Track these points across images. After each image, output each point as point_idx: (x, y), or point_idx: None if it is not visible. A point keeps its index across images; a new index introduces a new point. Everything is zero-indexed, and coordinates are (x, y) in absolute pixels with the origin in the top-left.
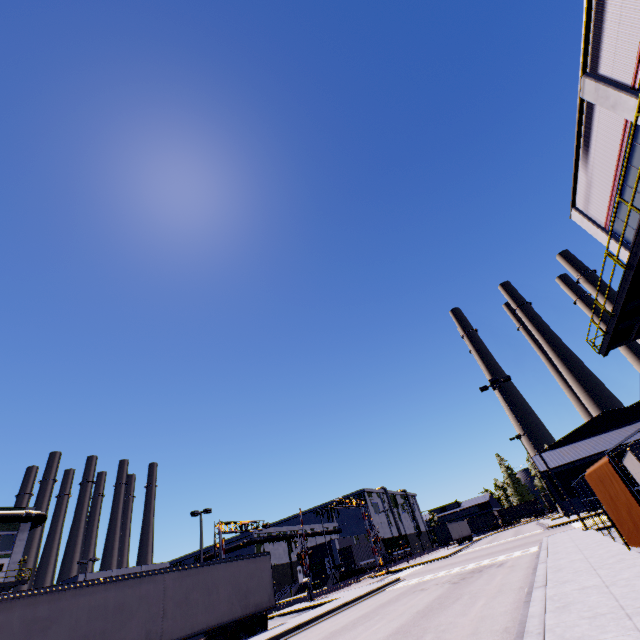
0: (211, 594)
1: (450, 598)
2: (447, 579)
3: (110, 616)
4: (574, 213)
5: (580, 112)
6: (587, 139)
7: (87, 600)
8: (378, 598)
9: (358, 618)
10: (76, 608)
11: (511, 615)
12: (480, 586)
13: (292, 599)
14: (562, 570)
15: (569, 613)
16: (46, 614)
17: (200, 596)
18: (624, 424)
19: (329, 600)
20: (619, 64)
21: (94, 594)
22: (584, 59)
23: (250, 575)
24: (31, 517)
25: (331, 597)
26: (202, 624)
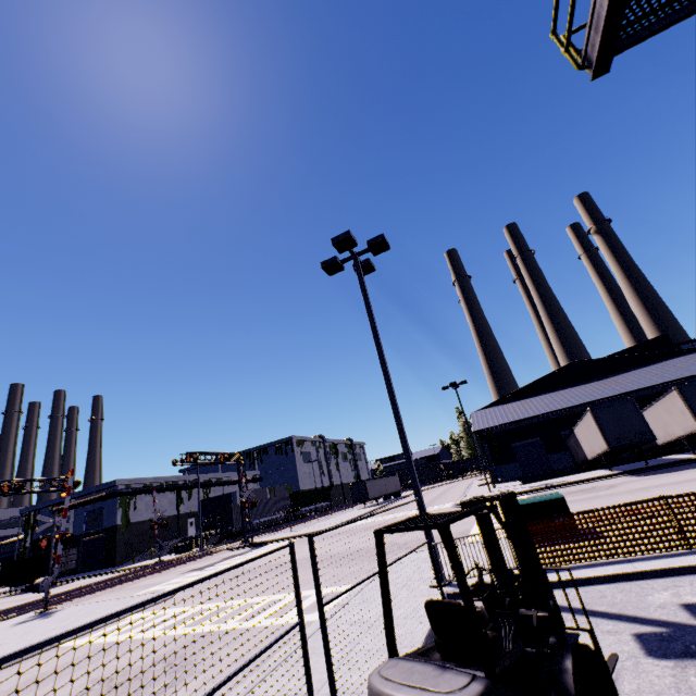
0: None
1: None
2: None
3: None
4: None
5: None
6: None
7: None
8: None
9: None
10: None
11: None
12: None
13: (137, 567)
14: None
15: None
16: None
17: None
18: (593, 379)
19: None
20: None
21: None
22: None
23: None
24: None
25: (28, 626)
26: None
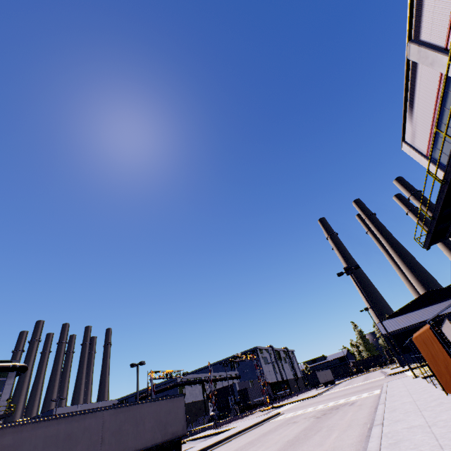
0: (139, 425)
1: (313, 430)
2: (313, 414)
3: (60, 443)
4: (404, 145)
5: (407, 70)
6: (412, 90)
7: (43, 431)
8: (262, 428)
9: (245, 444)
10: (34, 437)
11: (356, 447)
12: (335, 421)
13: (204, 426)
14: (396, 410)
15: (399, 450)
16: (11, 442)
17: (130, 427)
18: (443, 300)
19: (228, 429)
20: (435, 31)
21: (49, 427)
22: (409, 29)
23: (169, 411)
24: (16, 368)
25: (230, 426)
26: (131, 448)
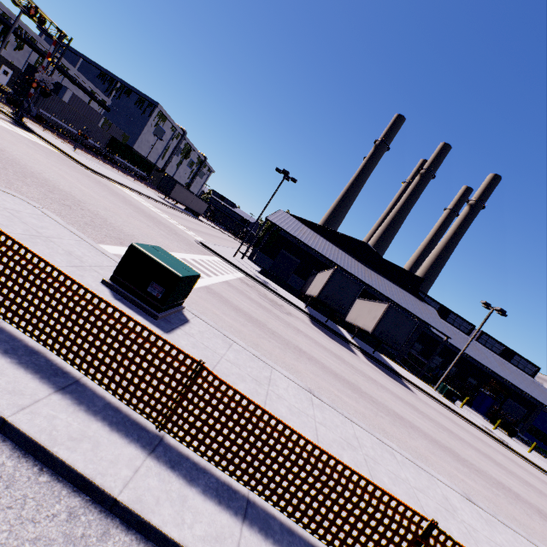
0: None
1: None
2: None
3: None
4: None
5: None
6: None
7: None
8: None
9: None
10: None
11: None
12: None
13: None
14: None
15: None
16: None
17: None
18: (363, 263)
19: None
20: None
21: None
22: None
23: None
24: None
25: None
26: None
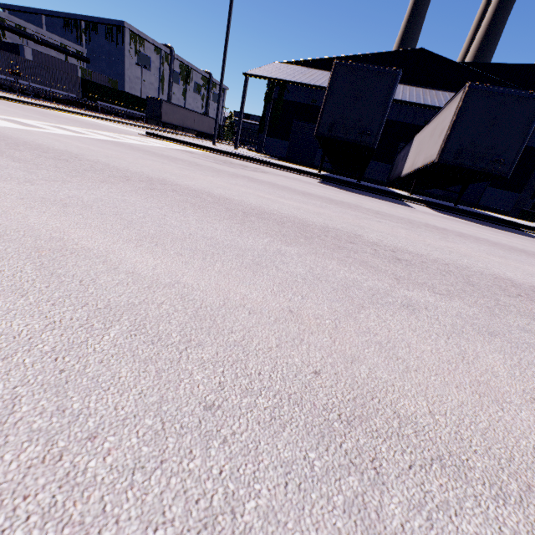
0: None
1: None
2: None
3: None
4: None
5: None
6: None
7: None
8: None
9: None
10: None
11: None
12: None
13: None
14: None
15: None
16: None
17: None
18: (421, 86)
19: None
20: None
21: None
22: None
23: None
24: None
25: None
26: None
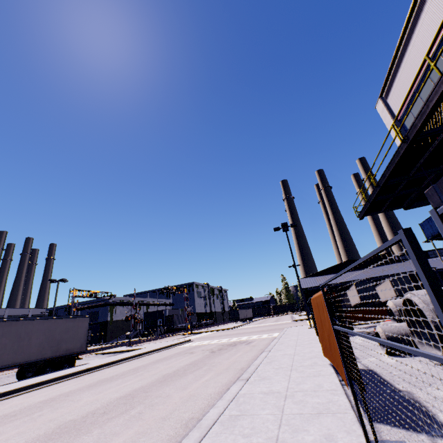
0: (22, 341)
1: (195, 366)
2: (212, 347)
3: None
4: (379, 103)
5: None
6: (415, 22)
7: None
8: (163, 353)
9: (130, 370)
10: None
11: (209, 401)
12: (222, 360)
13: (127, 341)
14: (272, 363)
15: (230, 433)
16: None
17: (9, 342)
18: (357, 269)
19: (137, 348)
20: None
21: None
22: None
23: (66, 330)
24: None
25: (141, 346)
26: (7, 361)
